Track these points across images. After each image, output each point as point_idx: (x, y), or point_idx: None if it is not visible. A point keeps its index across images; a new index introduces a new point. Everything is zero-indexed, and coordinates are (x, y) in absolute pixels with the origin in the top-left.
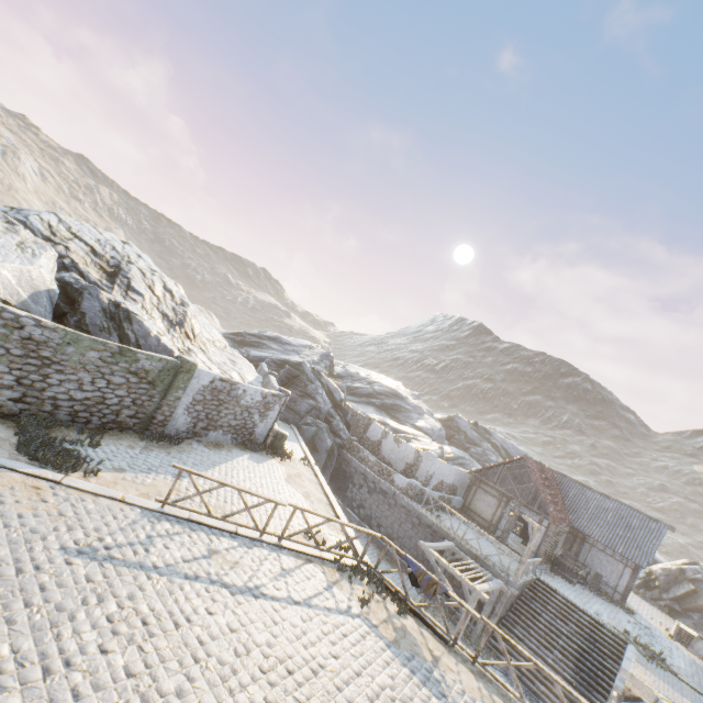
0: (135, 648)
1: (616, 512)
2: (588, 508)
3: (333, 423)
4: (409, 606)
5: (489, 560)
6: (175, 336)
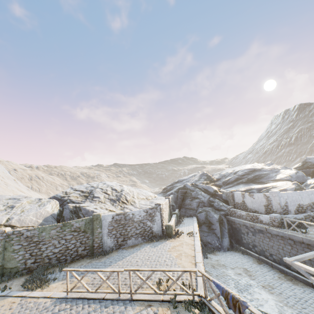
0: None
1: None
2: None
3: (214, 205)
4: None
5: None
6: (116, 205)
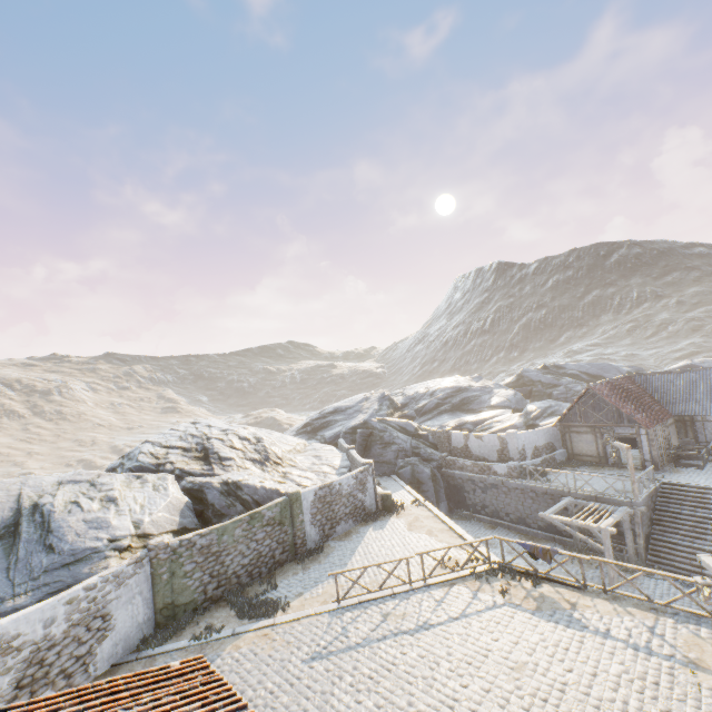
0: (374, 693)
1: (705, 380)
2: (678, 391)
3: (421, 453)
4: (540, 577)
5: (607, 494)
6: (269, 471)
